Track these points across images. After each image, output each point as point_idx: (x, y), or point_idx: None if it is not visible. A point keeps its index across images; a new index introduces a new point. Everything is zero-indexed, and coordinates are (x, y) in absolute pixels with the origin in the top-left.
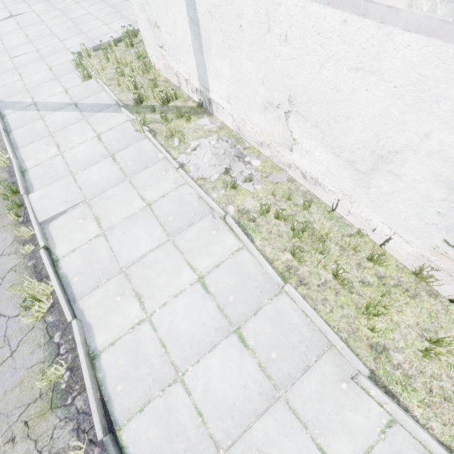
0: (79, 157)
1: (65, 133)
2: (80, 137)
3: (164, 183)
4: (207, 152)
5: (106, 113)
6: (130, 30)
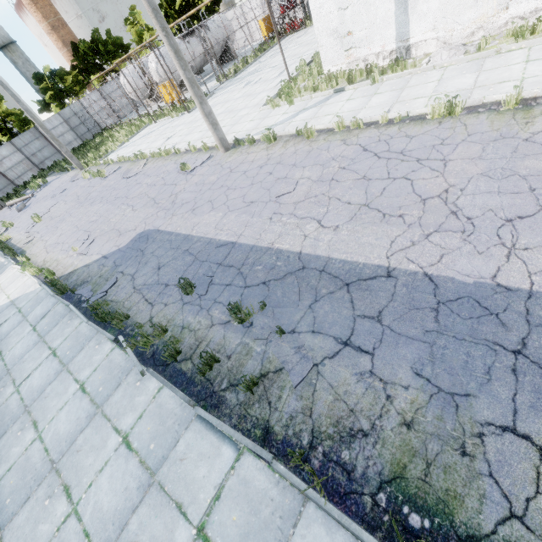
0: (352, 107)
1: (322, 113)
2: (336, 107)
3: (433, 75)
4: (442, 53)
5: (334, 97)
6: (285, 83)
